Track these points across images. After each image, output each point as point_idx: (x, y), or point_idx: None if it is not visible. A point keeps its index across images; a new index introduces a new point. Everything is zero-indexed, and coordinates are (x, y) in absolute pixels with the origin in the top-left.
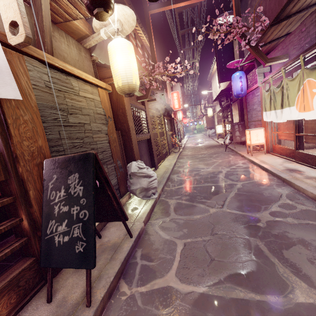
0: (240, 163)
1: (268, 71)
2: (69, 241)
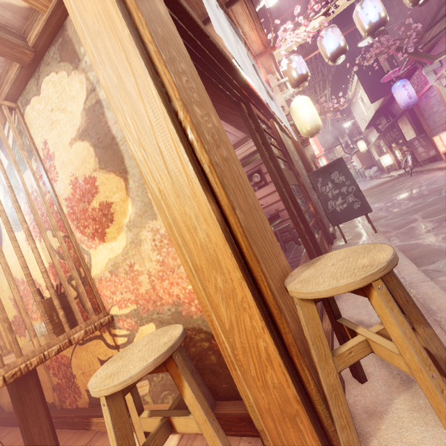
0: (440, 174)
1: (439, 66)
2: (347, 206)
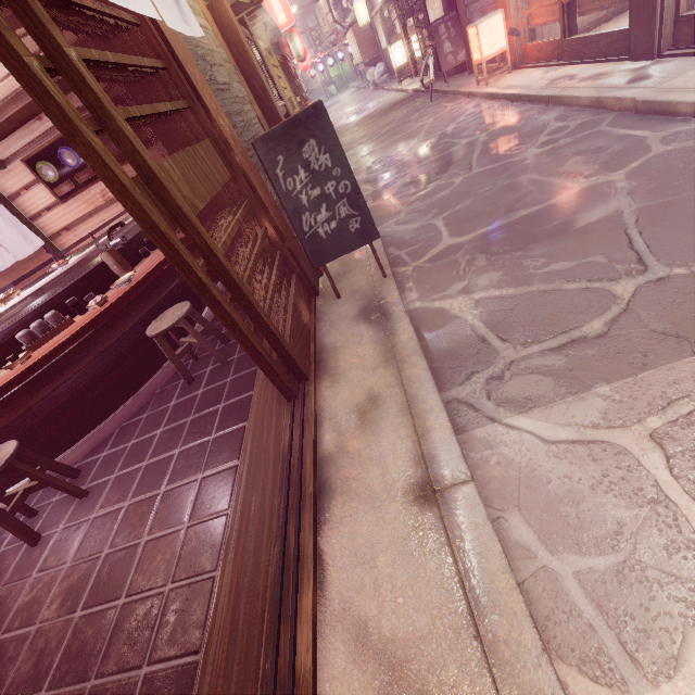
0: (469, 108)
1: None
2: (338, 225)
